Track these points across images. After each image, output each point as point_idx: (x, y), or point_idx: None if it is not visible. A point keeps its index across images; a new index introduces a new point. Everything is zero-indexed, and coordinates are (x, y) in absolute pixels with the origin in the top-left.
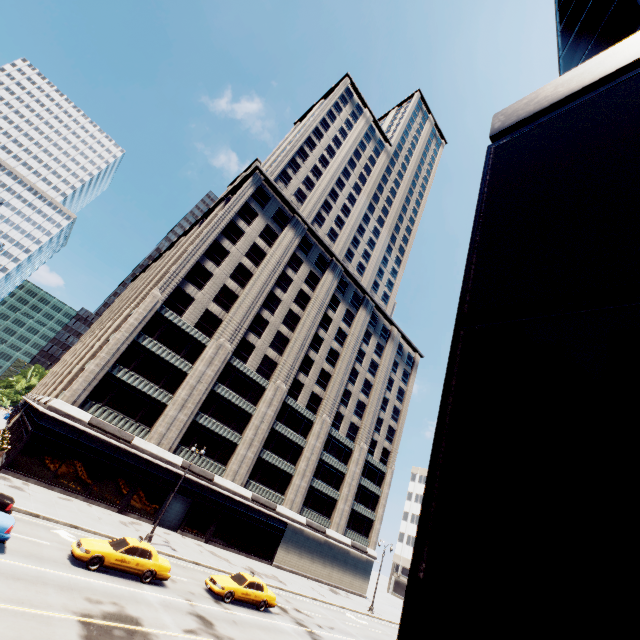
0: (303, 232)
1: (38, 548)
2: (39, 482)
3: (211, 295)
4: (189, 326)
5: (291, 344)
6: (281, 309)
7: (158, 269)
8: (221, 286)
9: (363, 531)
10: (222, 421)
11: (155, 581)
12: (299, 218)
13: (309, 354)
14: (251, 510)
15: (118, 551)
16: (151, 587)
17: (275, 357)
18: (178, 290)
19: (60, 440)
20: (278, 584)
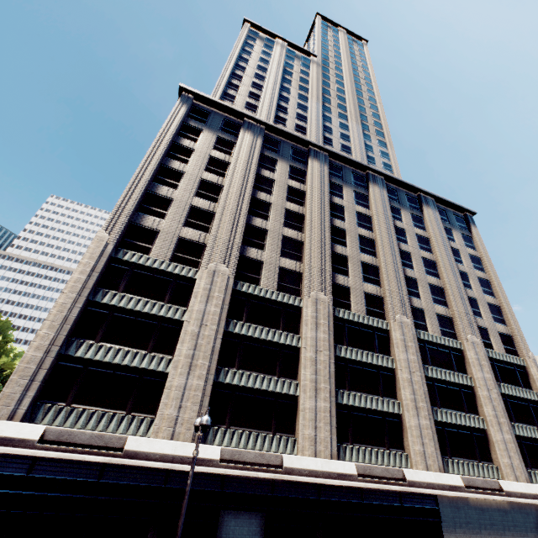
0: (261, 132)
1: None
2: None
3: (179, 221)
4: (162, 262)
5: (307, 245)
6: (275, 212)
7: None
8: (188, 208)
9: None
10: (260, 370)
11: None
12: (250, 121)
13: (336, 251)
14: (367, 495)
15: None
16: None
17: (294, 266)
18: (133, 227)
19: None
20: None
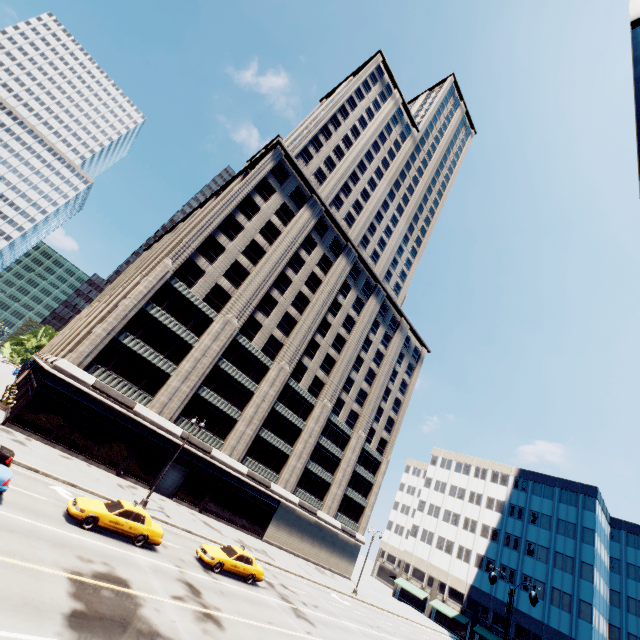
0: (320, 213)
1: (35, 502)
2: (41, 438)
3: (222, 270)
4: (198, 299)
5: (298, 326)
6: (291, 290)
7: (171, 239)
8: (233, 261)
9: (353, 516)
10: (224, 396)
11: (147, 545)
12: (317, 199)
13: (315, 338)
14: (246, 485)
15: (112, 513)
16: (143, 551)
17: (281, 338)
18: (189, 262)
19: (64, 400)
20: (267, 559)
